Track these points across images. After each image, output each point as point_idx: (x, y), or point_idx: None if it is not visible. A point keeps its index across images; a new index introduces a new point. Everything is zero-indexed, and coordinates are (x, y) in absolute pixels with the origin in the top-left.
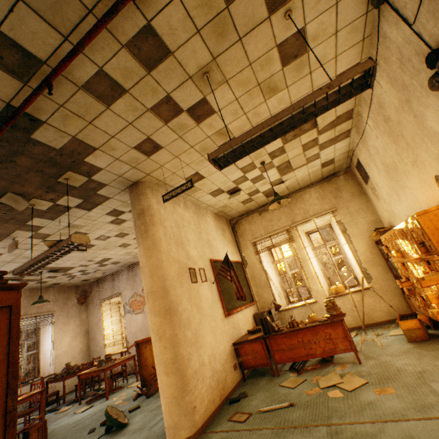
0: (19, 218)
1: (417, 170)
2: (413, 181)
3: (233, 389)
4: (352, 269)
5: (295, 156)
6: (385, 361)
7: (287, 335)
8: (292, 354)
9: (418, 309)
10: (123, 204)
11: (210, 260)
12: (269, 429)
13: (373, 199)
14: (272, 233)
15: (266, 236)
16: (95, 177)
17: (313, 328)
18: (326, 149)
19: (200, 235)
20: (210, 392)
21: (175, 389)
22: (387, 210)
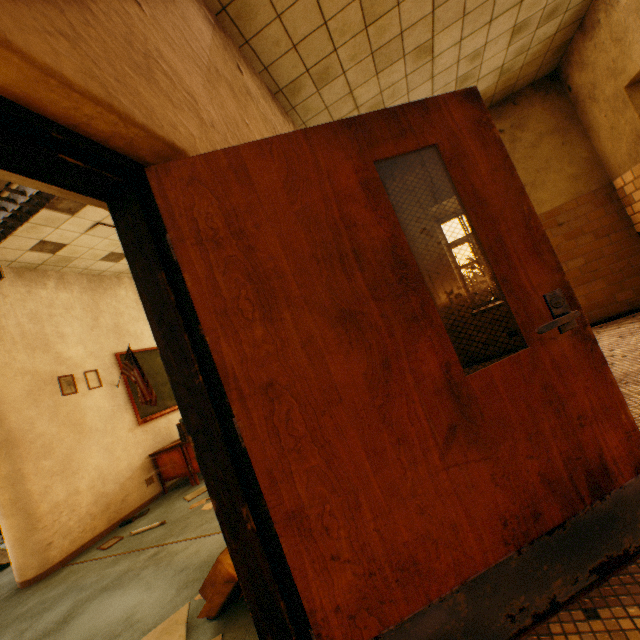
0: None
1: None
2: None
3: (140, 508)
4: None
5: None
6: None
7: None
8: None
9: None
10: None
11: (116, 355)
12: (116, 556)
13: None
14: None
15: None
16: None
17: None
18: None
19: (96, 322)
20: (89, 520)
21: (18, 530)
22: None
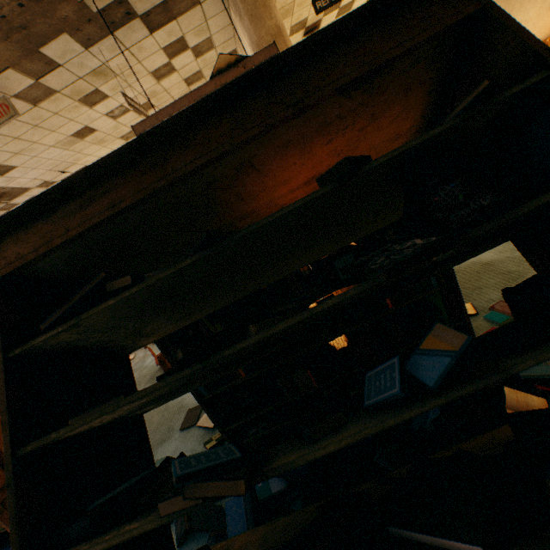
0: (35, 29)
1: None
2: (530, 11)
3: None
4: None
5: None
6: None
7: None
8: None
9: None
10: (200, 25)
11: None
12: None
13: None
14: None
15: None
16: None
17: None
18: None
19: None
20: None
21: None
22: None
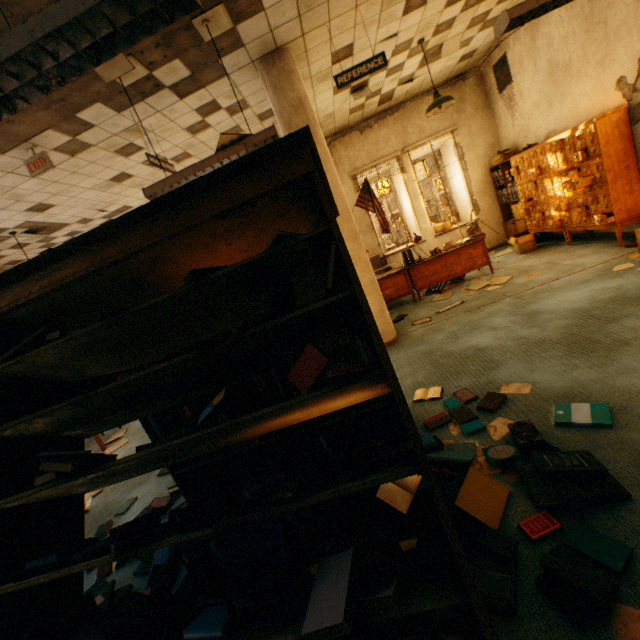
0: (72, 100)
1: (599, 71)
2: (586, 85)
3: None
4: (455, 206)
5: (454, 36)
6: (512, 266)
7: (431, 262)
8: (435, 279)
9: (523, 230)
10: (231, 91)
11: None
12: (462, 314)
13: (501, 116)
14: (379, 162)
15: (371, 166)
16: (241, 25)
17: (456, 251)
18: (484, 31)
19: None
20: None
21: (379, 305)
22: (519, 128)
